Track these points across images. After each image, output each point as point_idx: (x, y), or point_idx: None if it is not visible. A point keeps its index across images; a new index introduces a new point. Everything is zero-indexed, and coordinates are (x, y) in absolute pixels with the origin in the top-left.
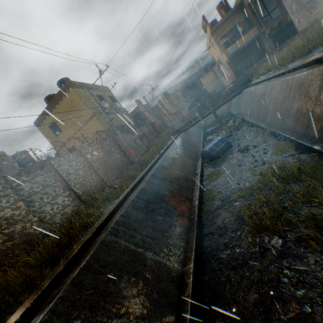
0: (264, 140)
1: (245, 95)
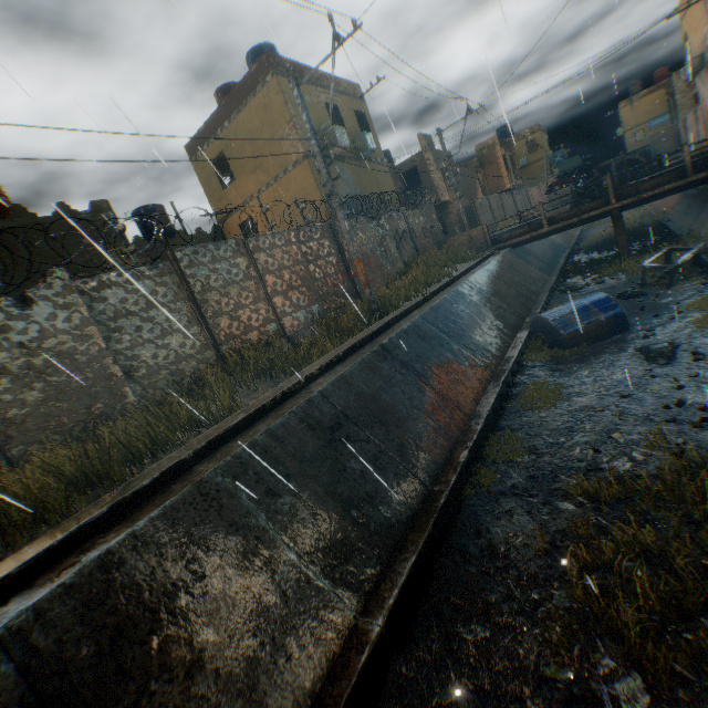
0: None
1: None
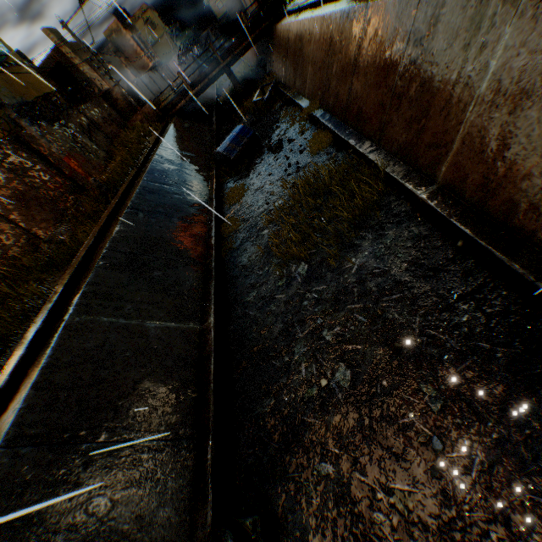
0: (301, 129)
1: (276, 37)
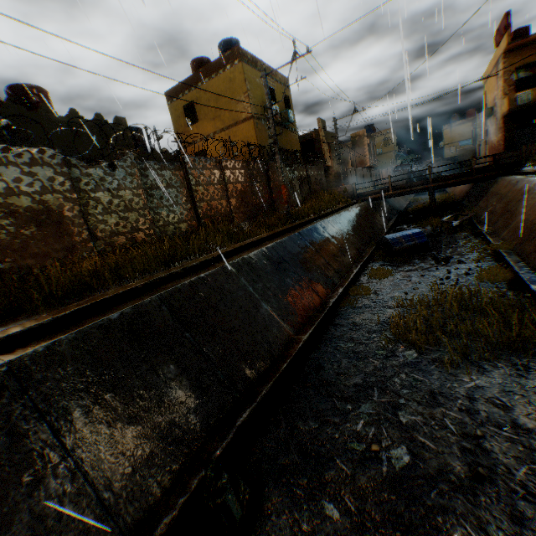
0: (478, 258)
1: (496, 185)
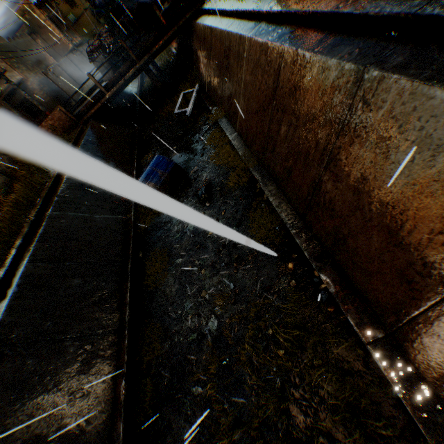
0: (235, 180)
1: (196, 35)
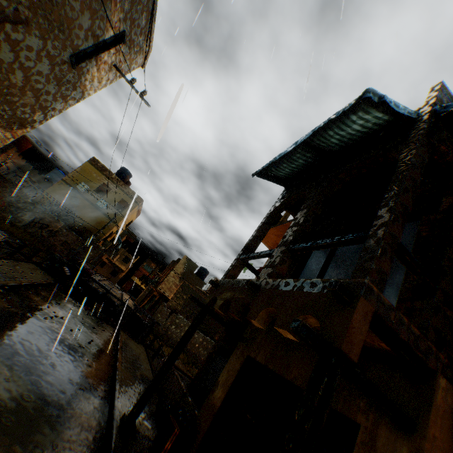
0: None
1: None
